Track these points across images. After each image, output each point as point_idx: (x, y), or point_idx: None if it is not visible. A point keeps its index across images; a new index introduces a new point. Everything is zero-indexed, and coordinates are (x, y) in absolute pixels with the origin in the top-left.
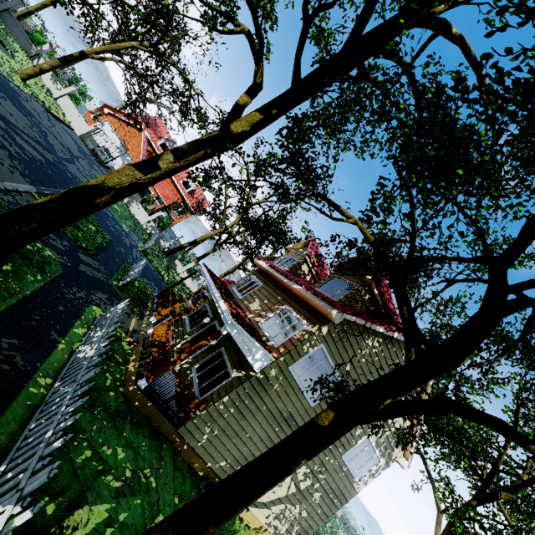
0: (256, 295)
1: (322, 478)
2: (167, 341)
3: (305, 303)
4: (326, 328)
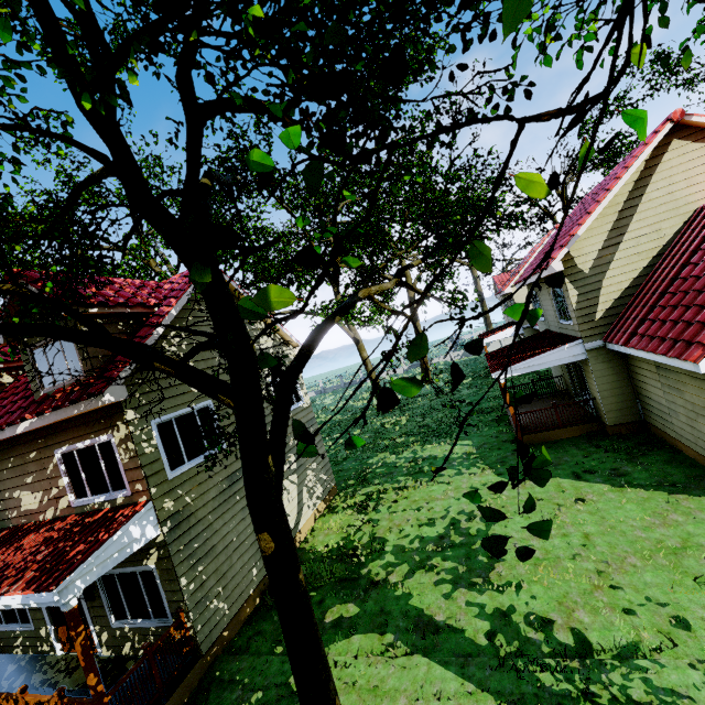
0: (4, 492)
1: (293, 442)
2: (45, 704)
3: (66, 421)
4: (128, 412)
